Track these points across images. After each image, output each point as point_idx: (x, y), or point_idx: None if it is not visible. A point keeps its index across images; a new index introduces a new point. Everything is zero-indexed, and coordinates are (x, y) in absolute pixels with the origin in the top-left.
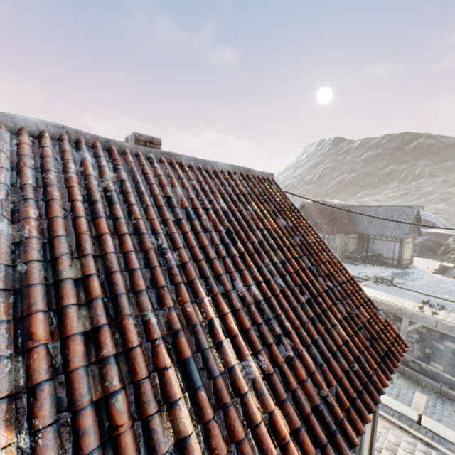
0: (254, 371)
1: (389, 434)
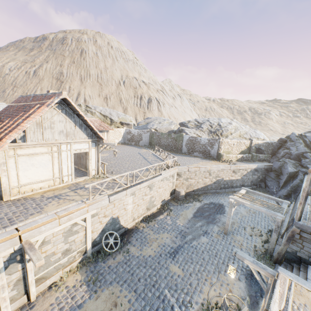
0: None
1: (24, 218)
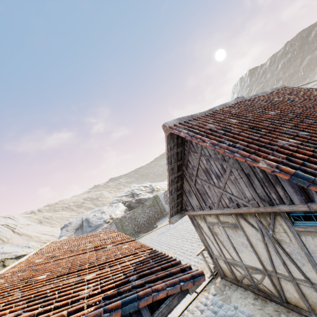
0: None
1: None
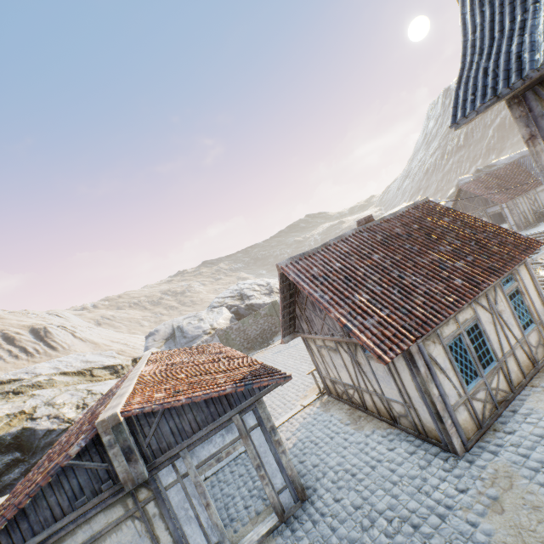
0: (460, 264)
1: None
